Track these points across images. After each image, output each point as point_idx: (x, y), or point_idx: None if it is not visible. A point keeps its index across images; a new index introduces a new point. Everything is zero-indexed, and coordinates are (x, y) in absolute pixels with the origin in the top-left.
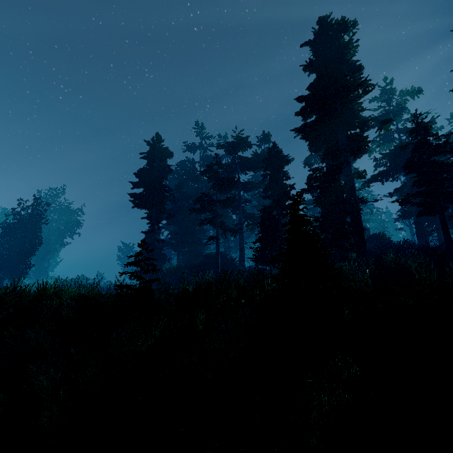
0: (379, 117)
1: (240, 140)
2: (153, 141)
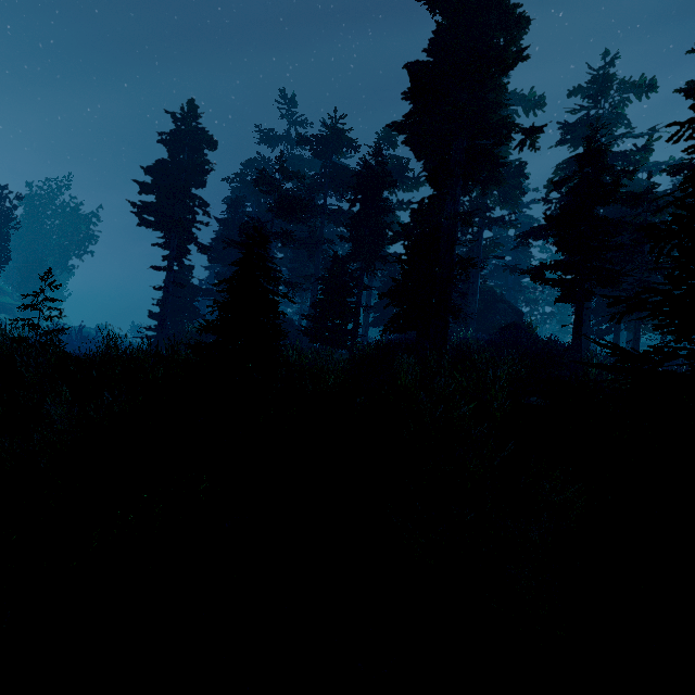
0: (575, 125)
1: (332, 134)
2: (183, 115)
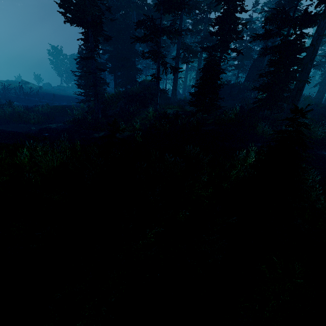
0: None
1: None
2: None
